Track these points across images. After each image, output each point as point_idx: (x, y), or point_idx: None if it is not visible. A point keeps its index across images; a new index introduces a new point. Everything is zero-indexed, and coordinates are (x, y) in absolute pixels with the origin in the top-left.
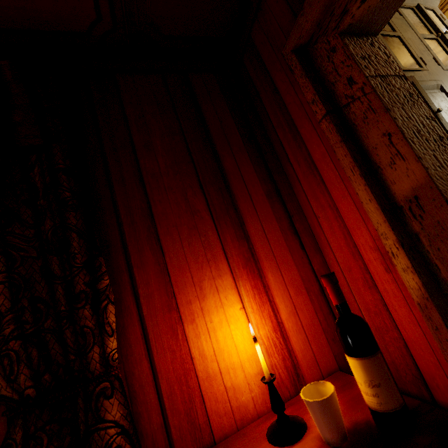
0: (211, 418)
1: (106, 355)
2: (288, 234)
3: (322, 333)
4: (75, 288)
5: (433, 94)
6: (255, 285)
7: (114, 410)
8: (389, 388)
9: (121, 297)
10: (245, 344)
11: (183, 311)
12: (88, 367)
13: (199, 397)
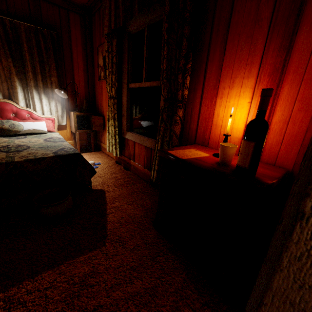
0: (210, 139)
1: (183, 95)
2: None
3: (298, 145)
4: (179, 65)
5: None
6: None
7: (180, 113)
8: (244, 158)
9: (200, 75)
10: (239, 122)
11: (219, 91)
12: (177, 96)
13: (209, 130)
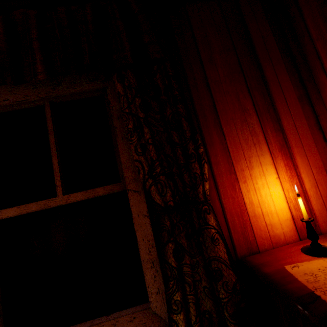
0: (256, 238)
1: (204, 191)
2: (314, 130)
3: None
4: (188, 150)
5: None
6: (287, 164)
7: (212, 221)
8: None
9: None
10: (279, 200)
11: (238, 175)
12: (198, 196)
13: (249, 226)
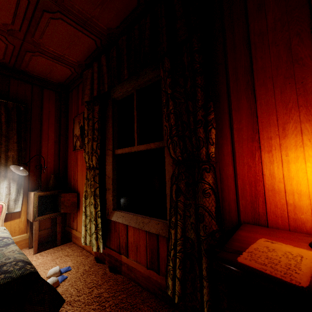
0: (268, 213)
1: (208, 153)
2: None
3: None
4: (197, 117)
5: None
6: None
7: (209, 178)
8: None
9: (222, 128)
10: None
11: (262, 143)
12: (200, 156)
13: (262, 198)
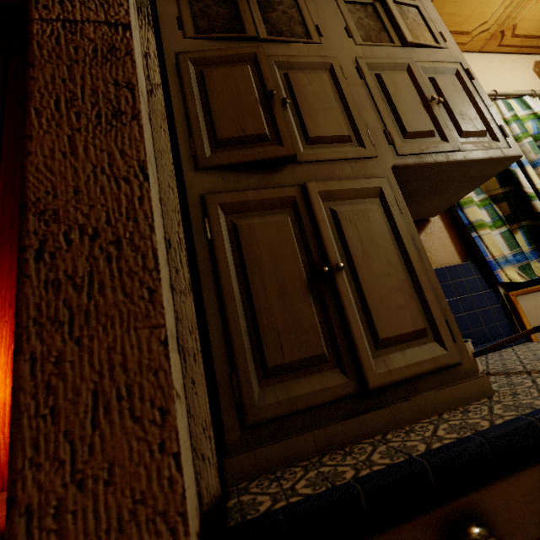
0: None
1: None
2: None
3: None
4: None
5: (302, 75)
6: None
7: None
8: None
9: None
10: None
11: None
12: None
13: None
